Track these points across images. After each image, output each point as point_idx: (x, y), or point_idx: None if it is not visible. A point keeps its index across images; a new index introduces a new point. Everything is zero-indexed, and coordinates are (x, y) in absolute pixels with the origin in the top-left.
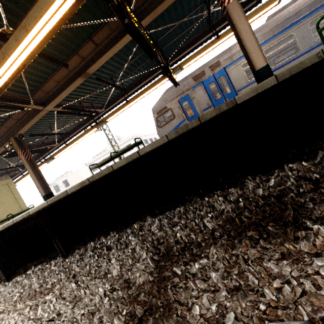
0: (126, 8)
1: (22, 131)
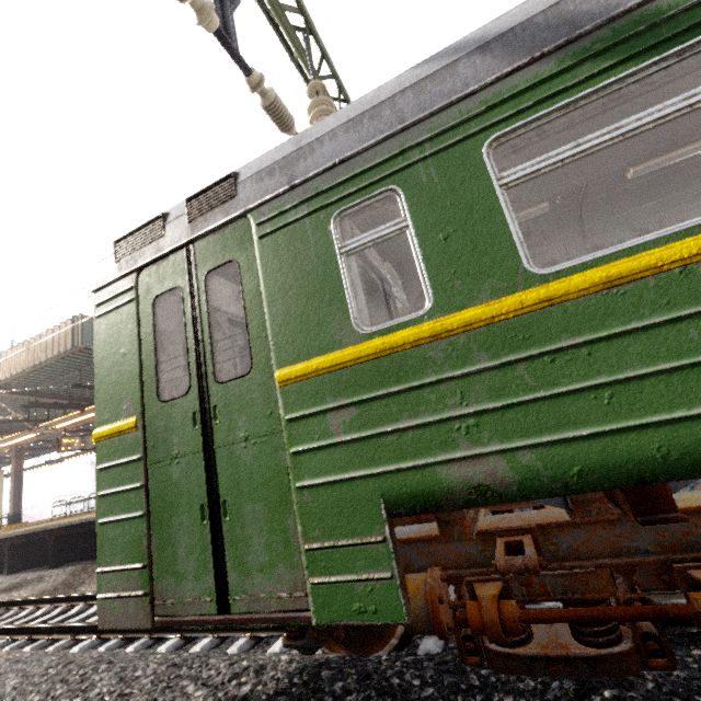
0: (60, 444)
1: (26, 442)
